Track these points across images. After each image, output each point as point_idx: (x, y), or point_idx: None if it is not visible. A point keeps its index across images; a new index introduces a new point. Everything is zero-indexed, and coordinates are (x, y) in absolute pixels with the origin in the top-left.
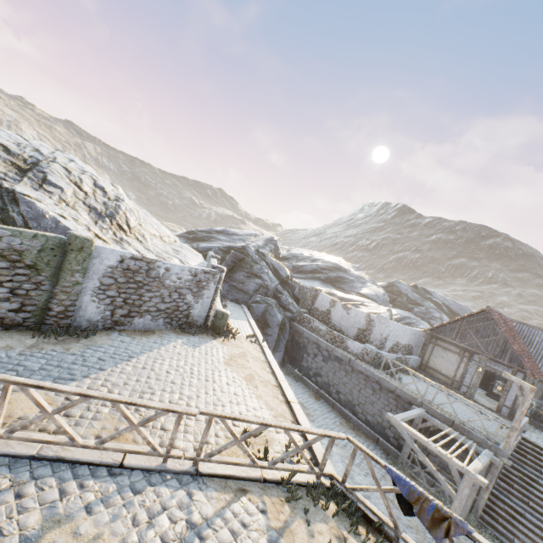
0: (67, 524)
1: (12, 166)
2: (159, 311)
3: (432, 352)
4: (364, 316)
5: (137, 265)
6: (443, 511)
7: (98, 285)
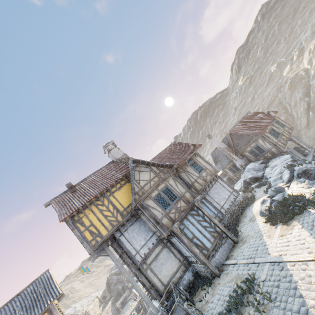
0: None
1: None
2: None
3: None
4: None
5: None
6: None
7: None
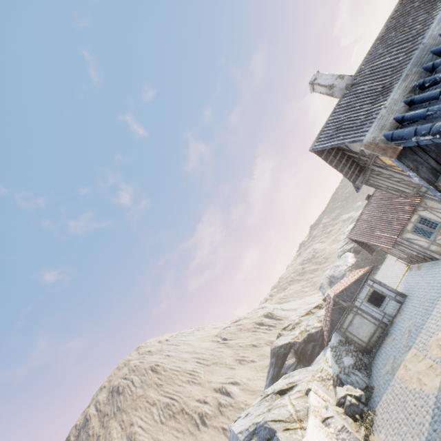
0: None
1: (351, 243)
2: None
3: None
4: None
5: None
6: None
7: None
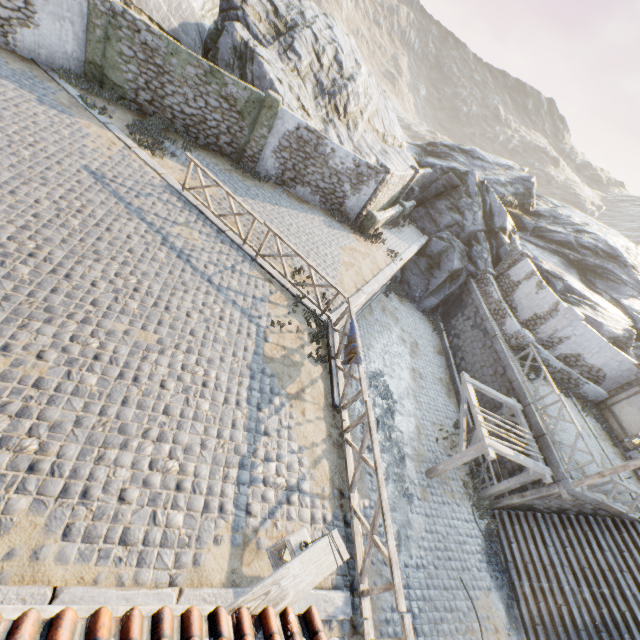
0: (190, 230)
1: (273, 29)
2: (318, 188)
3: (630, 397)
4: (552, 302)
5: (309, 137)
6: (356, 349)
7: (278, 144)
